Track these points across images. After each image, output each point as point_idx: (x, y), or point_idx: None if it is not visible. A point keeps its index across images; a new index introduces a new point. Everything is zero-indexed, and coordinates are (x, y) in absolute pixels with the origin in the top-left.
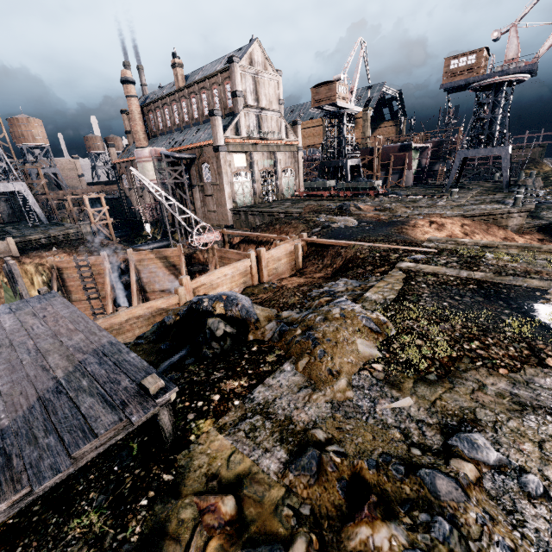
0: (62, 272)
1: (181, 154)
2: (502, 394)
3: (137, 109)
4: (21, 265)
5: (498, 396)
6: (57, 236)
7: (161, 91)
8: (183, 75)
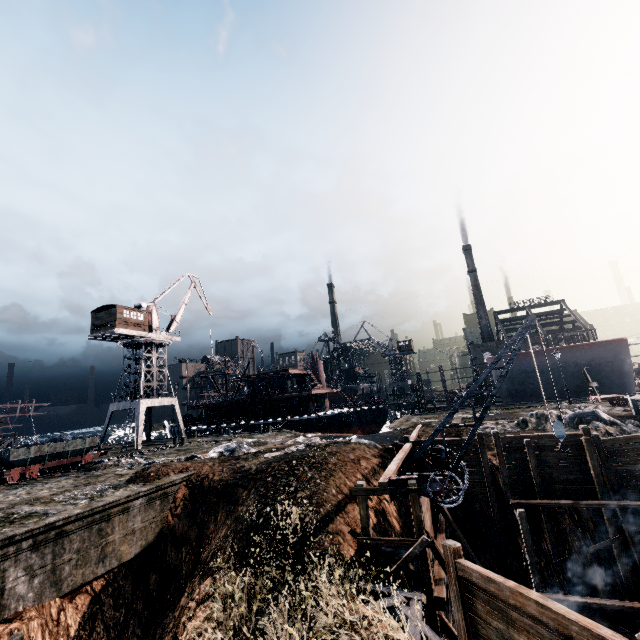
0: None
1: None
2: None
3: None
4: None
5: None
6: None
7: None
8: None
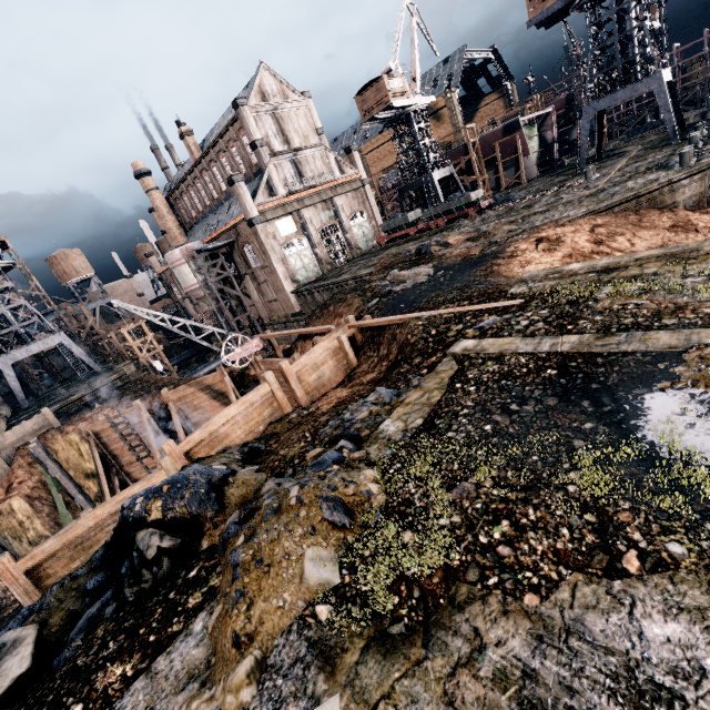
0: (100, 436)
1: (214, 244)
2: (506, 675)
3: (162, 203)
4: (64, 436)
5: (496, 682)
6: (100, 388)
7: (183, 171)
8: (196, 143)
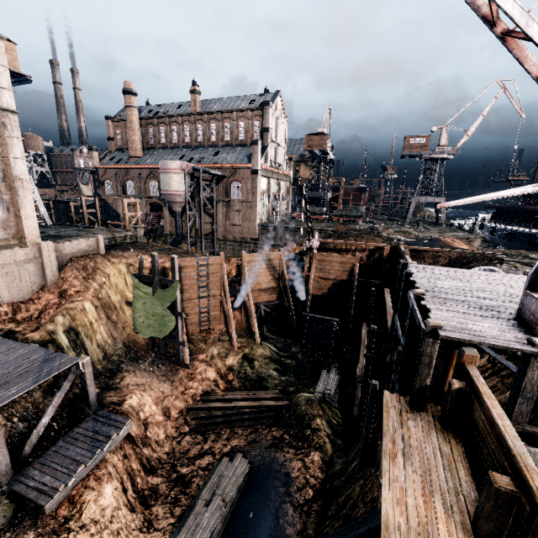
0: (181, 270)
1: (218, 172)
2: None
3: (137, 120)
4: (112, 264)
5: None
6: (117, 238)
7: (162, 109)
8: (199, 101)
